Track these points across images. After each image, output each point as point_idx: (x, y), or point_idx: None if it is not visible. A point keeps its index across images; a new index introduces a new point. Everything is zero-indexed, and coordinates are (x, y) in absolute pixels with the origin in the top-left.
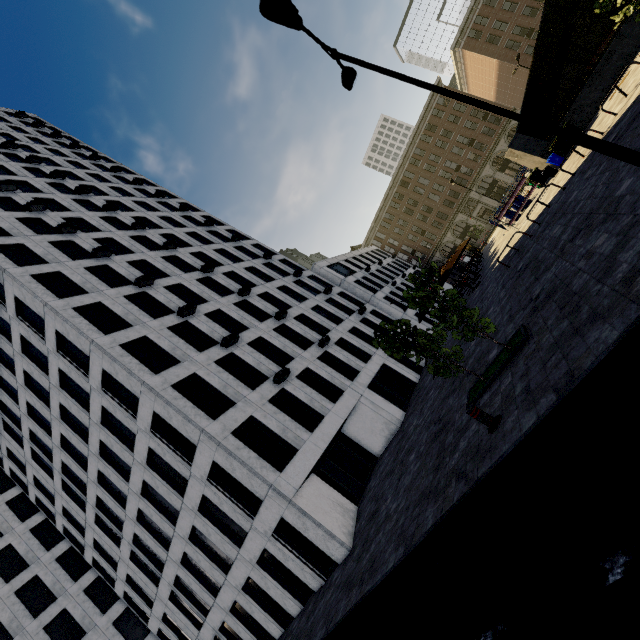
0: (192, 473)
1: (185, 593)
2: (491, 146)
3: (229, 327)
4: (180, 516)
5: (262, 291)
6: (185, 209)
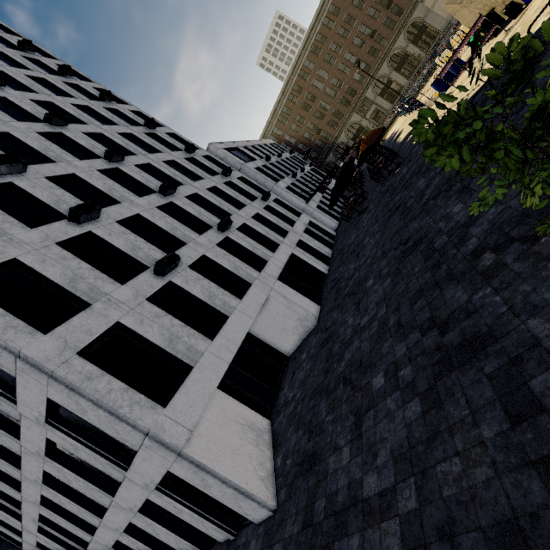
0: (22, 412)
1: (56, 527)
2: (391, 41)
3: (90, 199)
4: (23, 460)
5: (142, 162)
6: (28, 47)
